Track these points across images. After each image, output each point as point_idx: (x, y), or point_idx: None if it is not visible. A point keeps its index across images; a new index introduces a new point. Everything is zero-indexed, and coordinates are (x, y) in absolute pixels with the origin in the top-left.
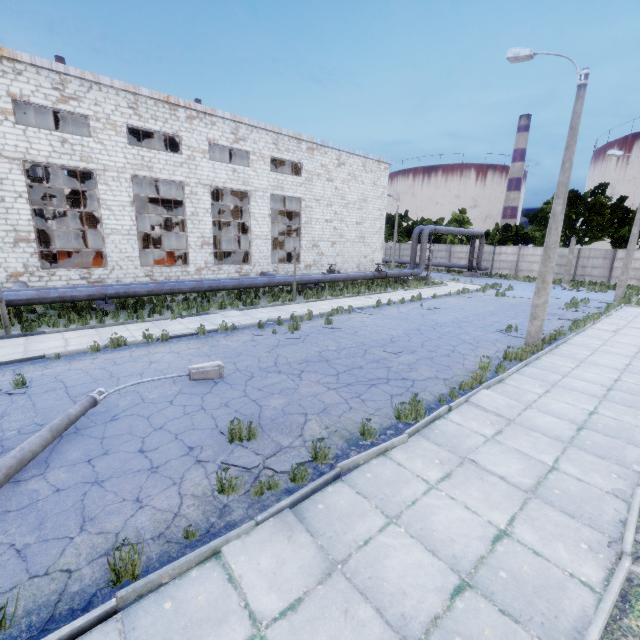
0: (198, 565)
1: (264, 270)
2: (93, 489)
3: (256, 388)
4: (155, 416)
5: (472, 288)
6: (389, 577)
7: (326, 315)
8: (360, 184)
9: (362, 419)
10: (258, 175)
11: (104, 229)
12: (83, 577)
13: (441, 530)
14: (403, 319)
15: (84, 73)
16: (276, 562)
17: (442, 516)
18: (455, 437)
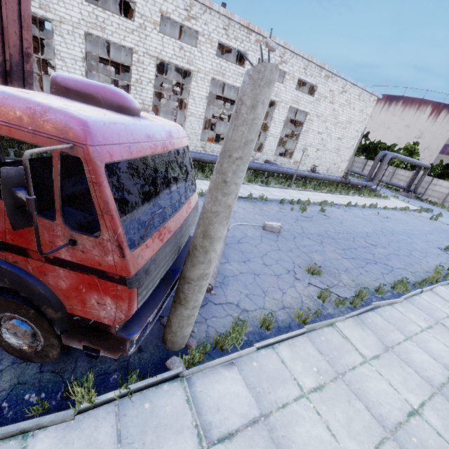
0: (326, 327)
1: (268, 159)
2: (256, 277)
3: (301, 245)
4: (259, 247)
5: (409, 207)
6: (416, 361)
7: (316, 204)
8: (351, 109)
9: (380, 283)
10: (286, 91)
11: (187, 112)
12: (280, 315)
13: (435, 351)
14: (368, 221)
15: (205, 0)
16: (361, 337)
17: (433, 345)
18: (428, 308)
